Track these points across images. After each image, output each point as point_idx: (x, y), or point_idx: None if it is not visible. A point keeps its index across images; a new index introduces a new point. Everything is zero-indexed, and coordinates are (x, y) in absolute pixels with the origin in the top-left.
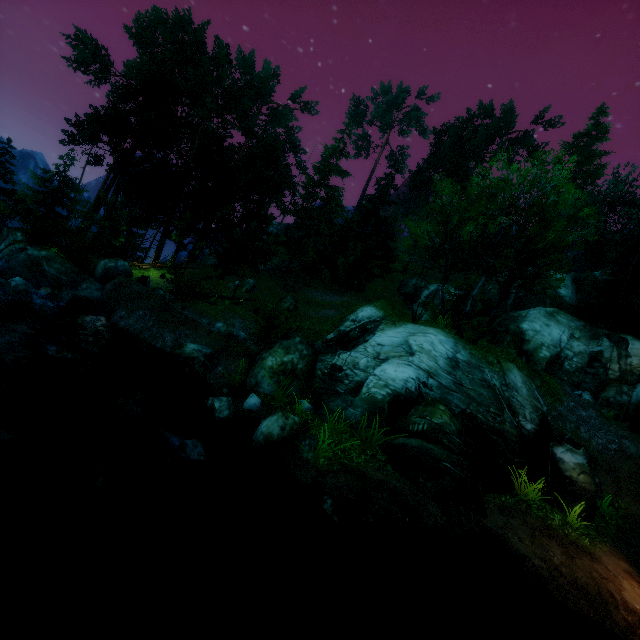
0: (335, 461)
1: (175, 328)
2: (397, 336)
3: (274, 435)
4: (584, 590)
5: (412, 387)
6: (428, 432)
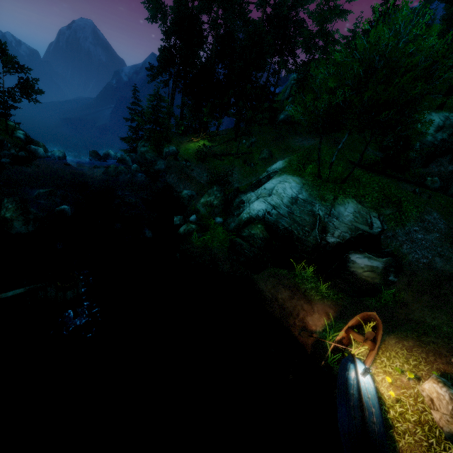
0: (204, 244)
1: (184, 182)
2: (274, 183)
3: (181, 232)
4: (283, 309)
5: (260, 214)
6: (246, 237)
